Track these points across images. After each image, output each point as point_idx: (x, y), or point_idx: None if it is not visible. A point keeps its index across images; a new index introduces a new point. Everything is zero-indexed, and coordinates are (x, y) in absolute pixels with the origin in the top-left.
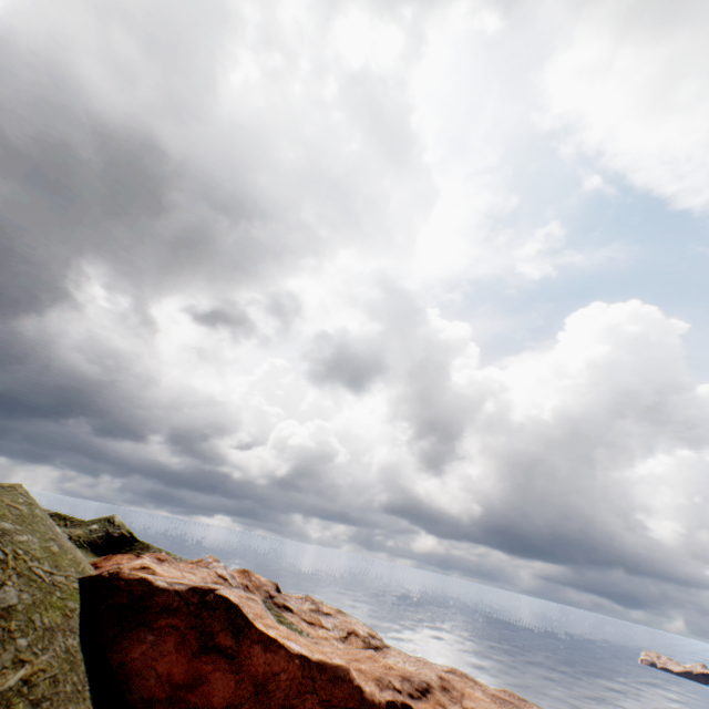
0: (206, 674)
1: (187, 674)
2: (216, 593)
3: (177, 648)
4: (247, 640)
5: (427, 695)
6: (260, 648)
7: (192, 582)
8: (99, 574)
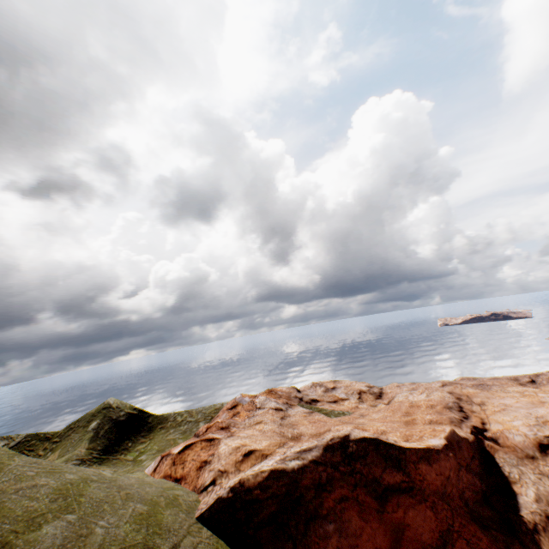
0: (400, 521)
1: (387, 534)
2: (353, 440)
3: (363, 519)
4: (410, 466)
5: (463, 410)
6: (425, 465)
7: (314, 442)
8: (218, 500)
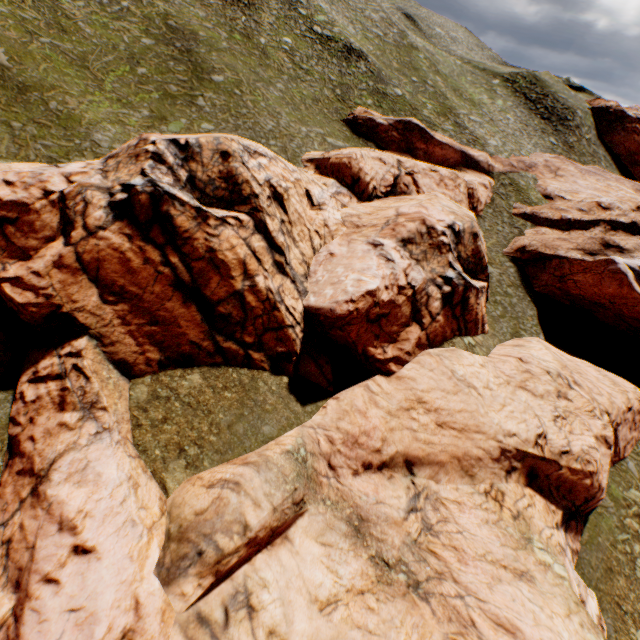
0: None
1: (635, 150)
2: None
3: (633, 140)
4: None
5: None
6: None
7: None
8: (600, 107)
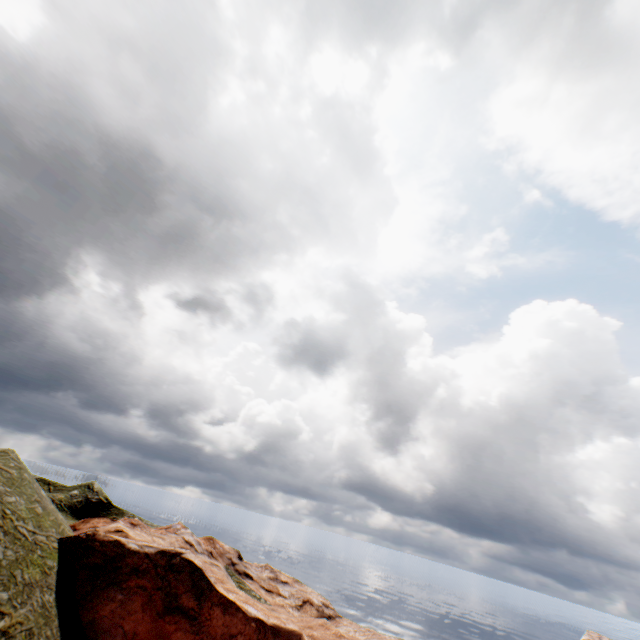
0: (169, 633)
1: (151, 632)
2: (182, 556)
3: (144, 608)
4: (208, 603)
5: None
6: (220, 610)
7: (161, 545)
8: (77, 535)
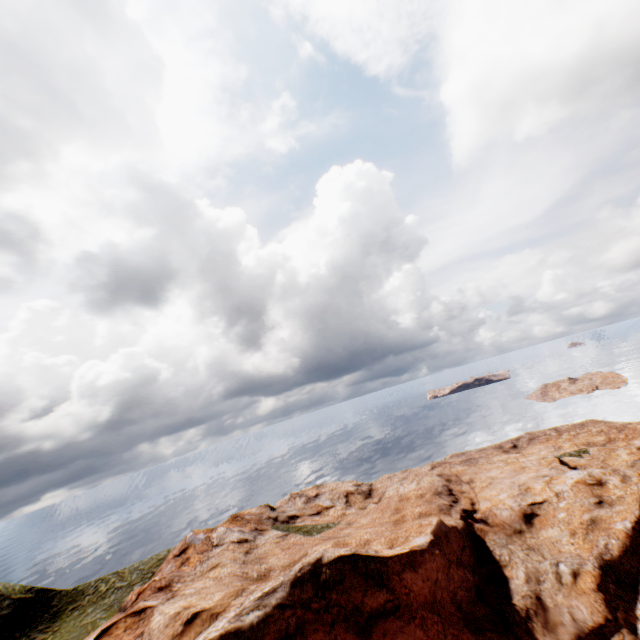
0: None
1: None
2: (326, 563)
3: None
4: (394, 578)
5: (453, 493)
6: (410, 573)
7: (280, 578)
8: None
